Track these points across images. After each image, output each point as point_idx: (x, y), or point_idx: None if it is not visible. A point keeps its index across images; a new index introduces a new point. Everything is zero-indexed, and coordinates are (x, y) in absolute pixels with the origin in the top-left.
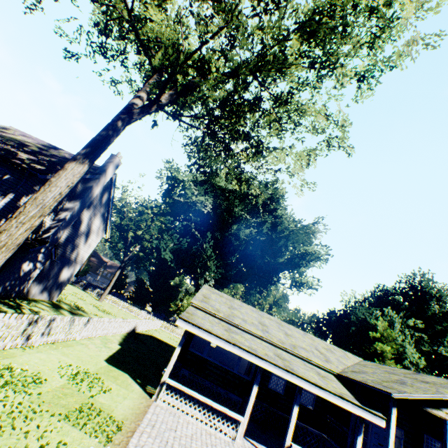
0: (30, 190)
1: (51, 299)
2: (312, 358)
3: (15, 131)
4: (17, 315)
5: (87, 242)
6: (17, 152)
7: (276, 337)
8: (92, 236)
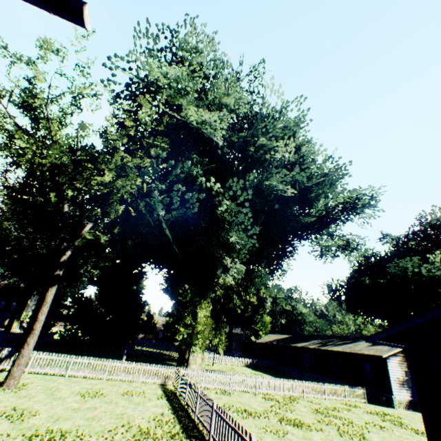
0: None
1: None
2: None
3: None
4: None
5: None
6: None
7: None
8: None
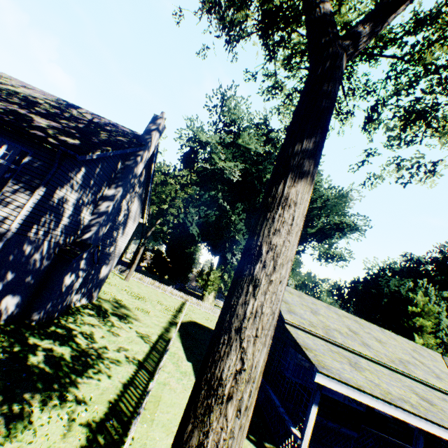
0: (64, 178)
1: (91, 301)
2: (429, 378)
3: (11, 80)
4: (128, 442)
5: (124, 231)
6: (29, 116)
7: (380, 352)
8: (129, 223)
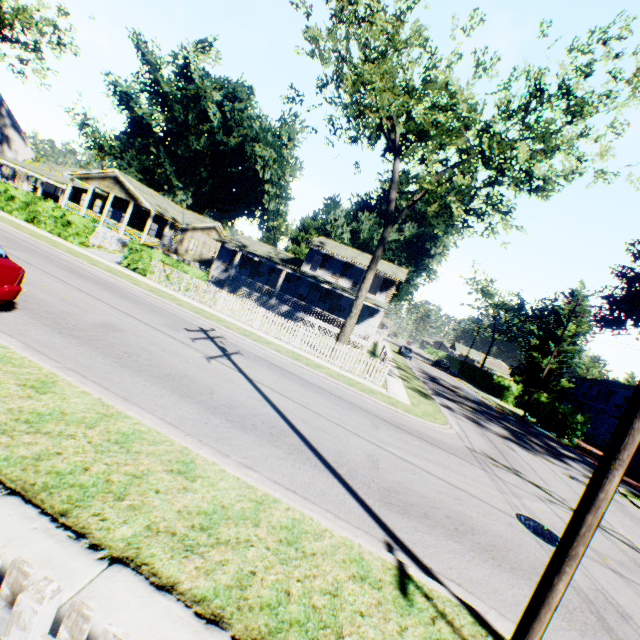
0: None
1: None
2: None
3: None
4: None
5: (12, 148)
6: None
7: None
8: (14, 144)
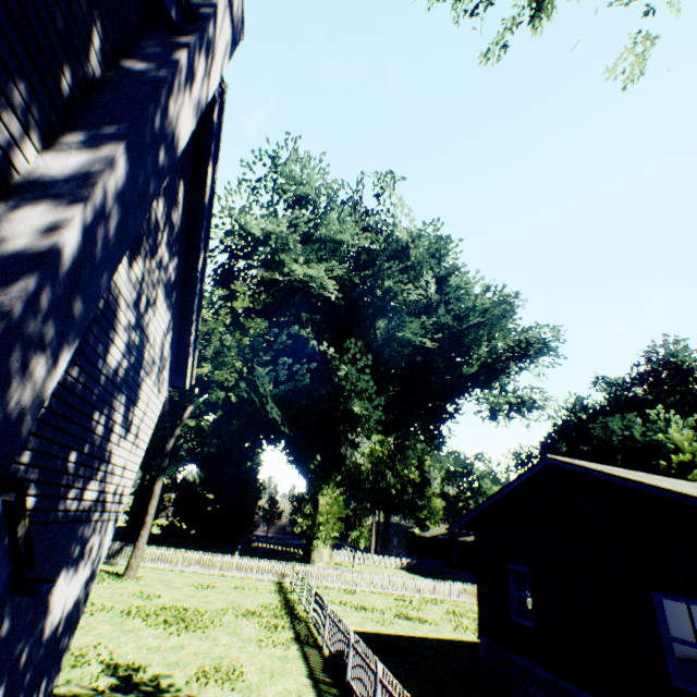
0: None
1: None
2: None
3: None
4: None
5: (130, 417)
6: None
7: None
8: (143, 386)
